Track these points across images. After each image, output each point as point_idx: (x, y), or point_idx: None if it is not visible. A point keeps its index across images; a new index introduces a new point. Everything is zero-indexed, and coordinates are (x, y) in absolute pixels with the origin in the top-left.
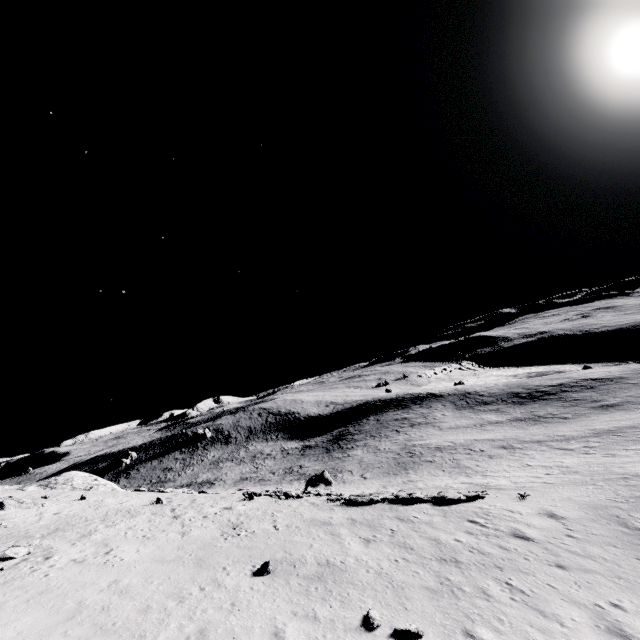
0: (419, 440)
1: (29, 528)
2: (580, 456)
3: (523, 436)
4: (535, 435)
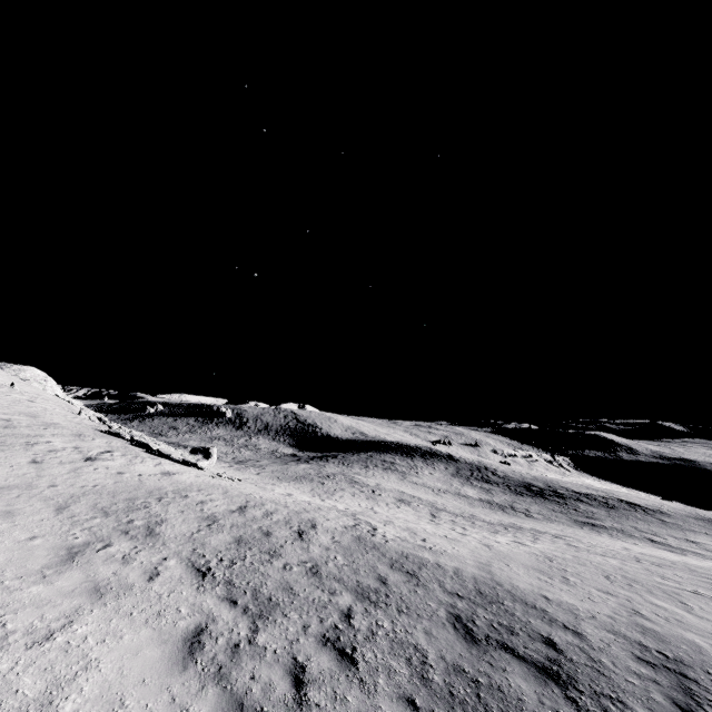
0: (363, 476)
1: None
2: (421, 519)
3: (446, 505)
4: (458, 509)
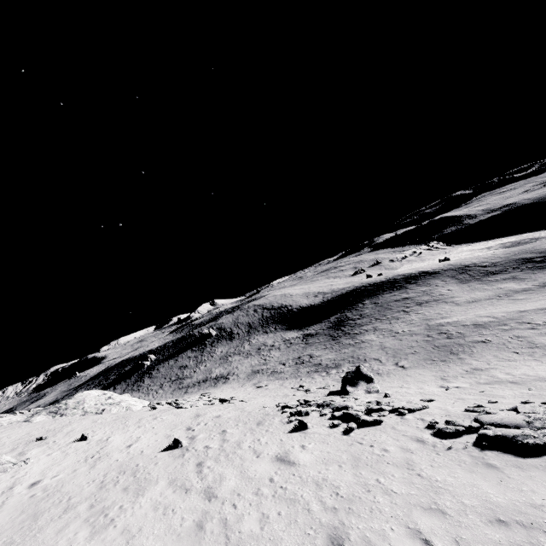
0: (441, 318)
1: None
2: None
3: None
4: None
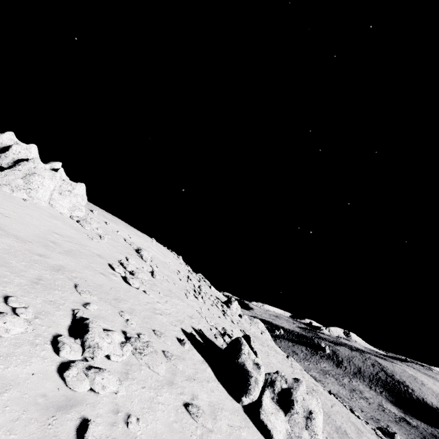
0: None
1: (248, 330)
2: None
3: None
4: None
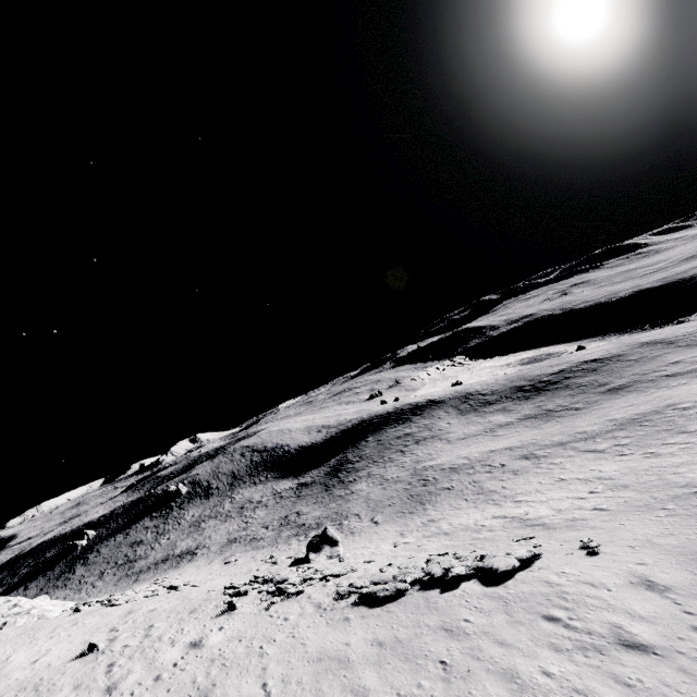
0: (429, 460)
1: None
2: (616, 459)
3: (541, 439)
4: (554, 435)
